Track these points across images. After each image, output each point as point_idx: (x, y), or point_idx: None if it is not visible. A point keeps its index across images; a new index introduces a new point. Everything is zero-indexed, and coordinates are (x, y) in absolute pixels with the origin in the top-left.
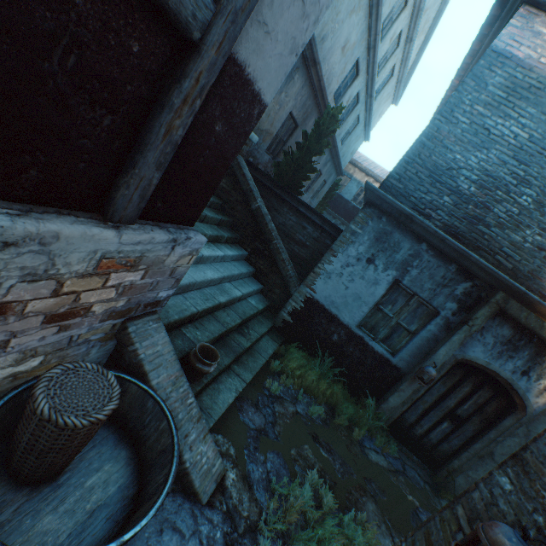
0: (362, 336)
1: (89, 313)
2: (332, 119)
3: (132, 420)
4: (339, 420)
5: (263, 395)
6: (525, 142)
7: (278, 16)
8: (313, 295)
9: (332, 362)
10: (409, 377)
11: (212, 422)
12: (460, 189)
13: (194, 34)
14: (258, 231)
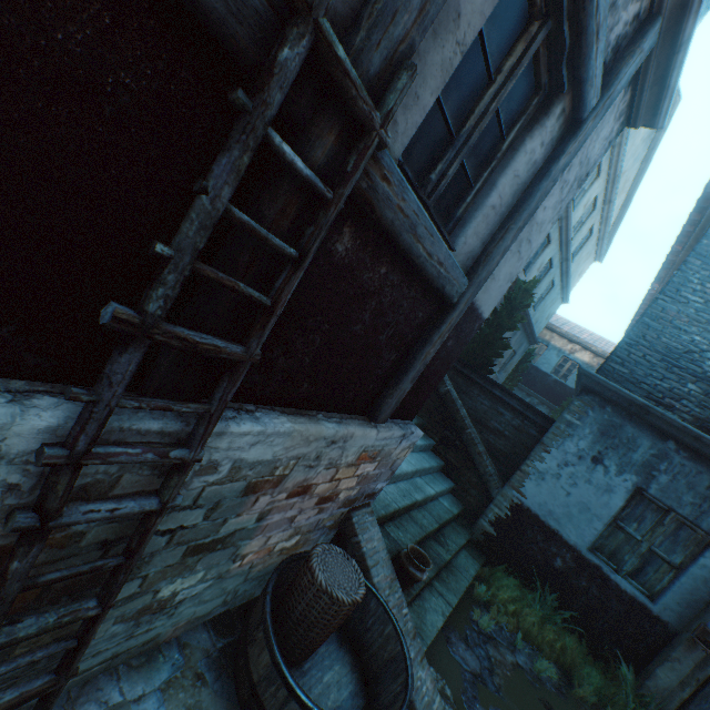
0: (598, 564)
1: (336, 499)
2: (525, 293)
3: (353, 620)
4: (581, 691)
5: (471, 629)
6: None
7: (501, 267)
8: (522, 500)
9: (557, 599)
10: (685, 638)
11: (425, 646)
12: (708, 375)
13: (454, 300)
14: (448, 417)
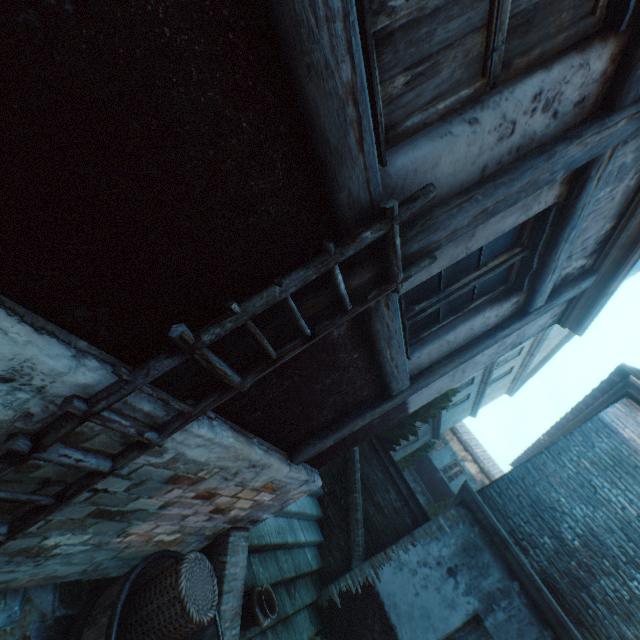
0: None
1: (227, 513)
2: (445, 396)
3: None
4: None
5: None
6: (634, 518)
7: (437, 381)
8: (376, 582)
9: None
10: None
11: None
12: (562, 536)
13: (393, 393)
14: (343, 474)
